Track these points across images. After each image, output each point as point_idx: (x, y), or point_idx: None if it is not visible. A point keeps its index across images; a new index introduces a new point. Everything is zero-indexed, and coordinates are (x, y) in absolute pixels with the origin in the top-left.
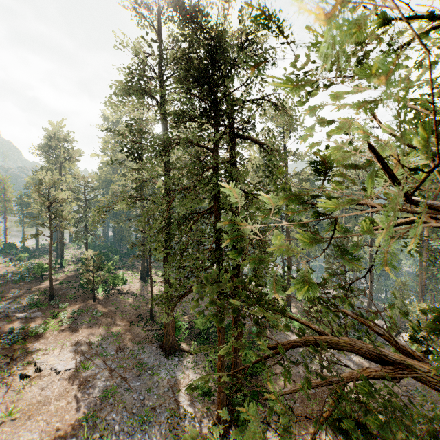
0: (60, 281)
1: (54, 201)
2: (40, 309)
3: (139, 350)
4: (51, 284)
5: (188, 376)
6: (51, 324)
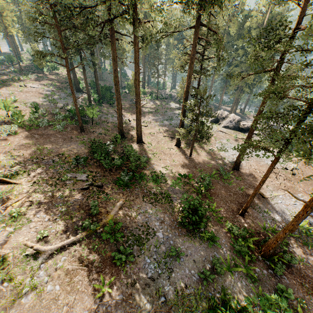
0: (24, 66)
1: (0, 8)
2: (18, 74)
3: (64, 88)
4: (19, 63)
5: (84, 97)
6: (25, 77)
